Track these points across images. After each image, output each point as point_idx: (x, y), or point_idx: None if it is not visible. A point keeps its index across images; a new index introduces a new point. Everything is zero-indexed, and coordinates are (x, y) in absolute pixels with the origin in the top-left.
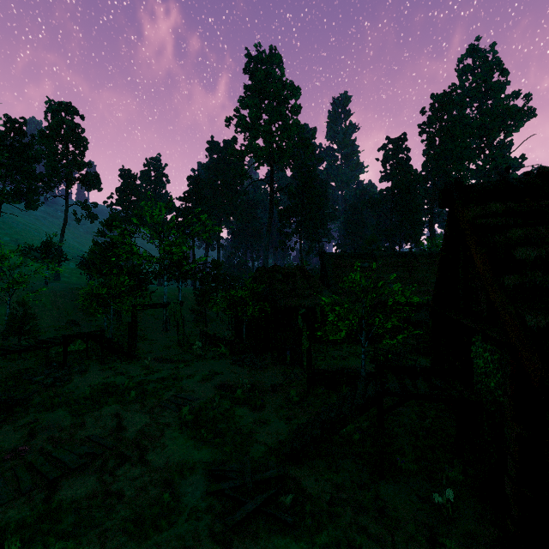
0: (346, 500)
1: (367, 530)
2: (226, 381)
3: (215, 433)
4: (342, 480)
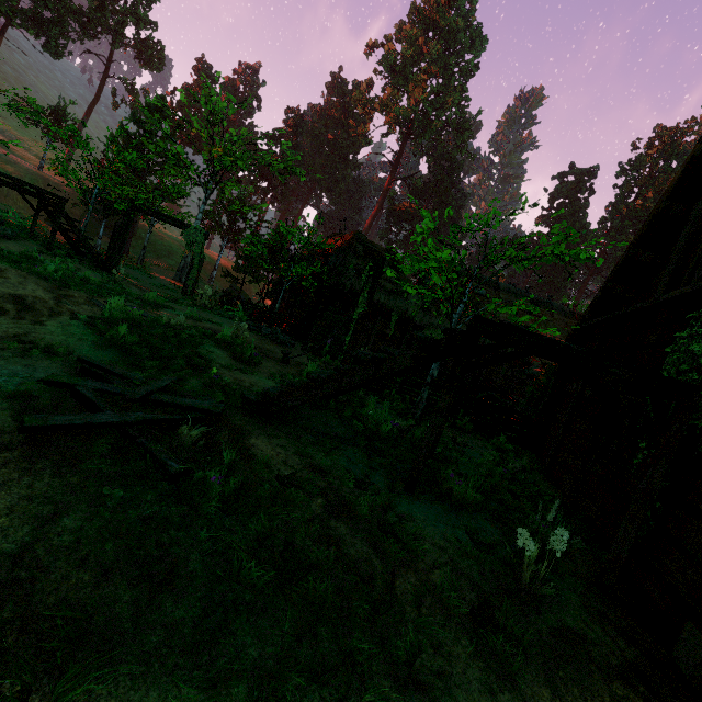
0: (322, 490)
1: (340, 546)
2: (219, 330)
3: (146, 347)
4: (331, 466)
